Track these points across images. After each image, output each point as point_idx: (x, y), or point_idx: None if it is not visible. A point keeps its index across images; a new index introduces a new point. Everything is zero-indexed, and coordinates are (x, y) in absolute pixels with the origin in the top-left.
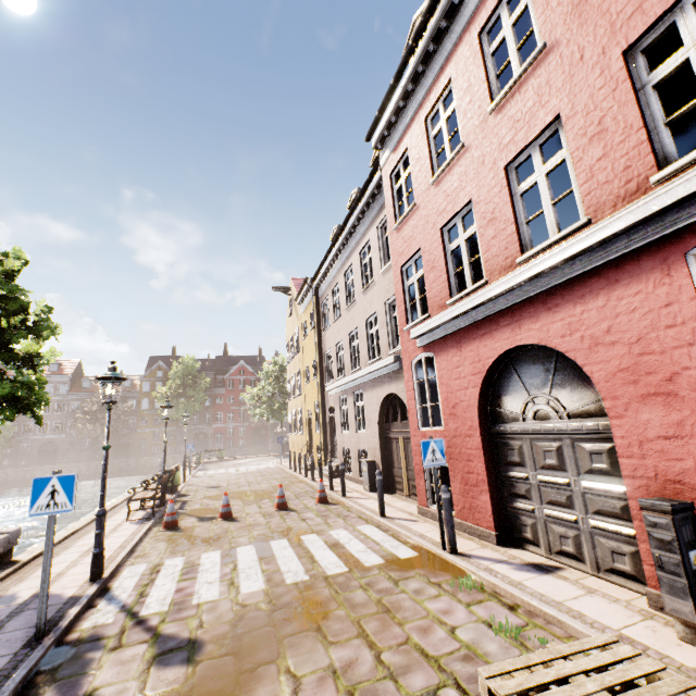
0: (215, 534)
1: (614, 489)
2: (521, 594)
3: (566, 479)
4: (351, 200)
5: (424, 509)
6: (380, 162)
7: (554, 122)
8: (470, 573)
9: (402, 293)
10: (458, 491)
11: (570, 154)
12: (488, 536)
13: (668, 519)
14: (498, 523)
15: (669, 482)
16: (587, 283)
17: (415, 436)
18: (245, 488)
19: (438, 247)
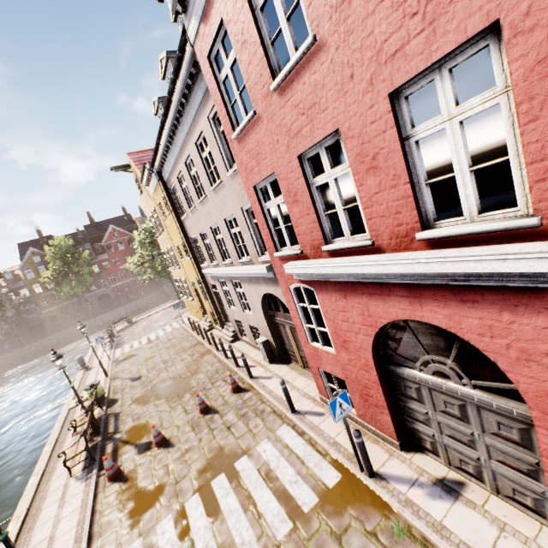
0: (159, 479)
1: (525, 459)
2: None
3: (469, 429)
4: (163, 68)
5: (326, 401)
6: (187, 34)
7: (482, 31)
8: (395, 509)
9: (263, 216)
10: (358, 402)
11: (514, 106)
12: (392, 443)
13: None
14: (399, 434)
15: None
16: (524, 295)
17: (307, 348)
18: (164, 376)
19: (299, 179)
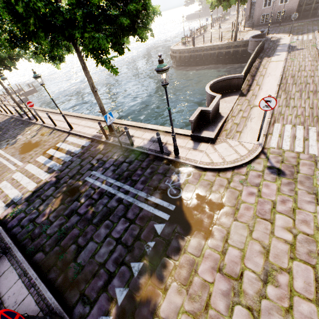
0: None
1: None
2: None
3: None
4: None
5: None
6: None
7: None
8: None
9: None
10: None
11: None
12: None
13: None
14: None
15: None
16: None
17: None
18: None
19: None
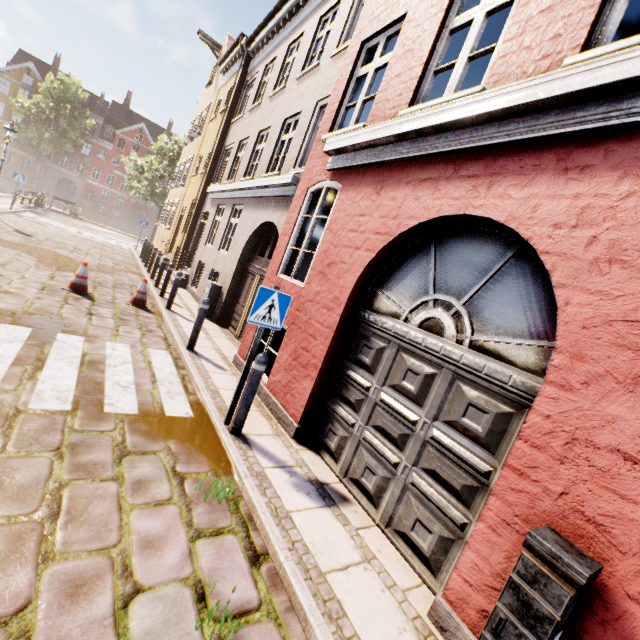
0: None
1: (473, 464)
2: (279, 543)
3: (415, 415)
4: None
5: (240, 361)
6: None
7: None
8: (236, 473)
9: (346, 83)
10: (283, 361)
11: None
12: (289, 425)
13: (566, 592)
14: (307, 417)
15: (579, 514)
16: None
17: (269, 280)
18: (62, 252)
19: (437, 14)
